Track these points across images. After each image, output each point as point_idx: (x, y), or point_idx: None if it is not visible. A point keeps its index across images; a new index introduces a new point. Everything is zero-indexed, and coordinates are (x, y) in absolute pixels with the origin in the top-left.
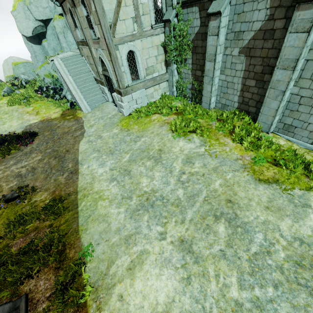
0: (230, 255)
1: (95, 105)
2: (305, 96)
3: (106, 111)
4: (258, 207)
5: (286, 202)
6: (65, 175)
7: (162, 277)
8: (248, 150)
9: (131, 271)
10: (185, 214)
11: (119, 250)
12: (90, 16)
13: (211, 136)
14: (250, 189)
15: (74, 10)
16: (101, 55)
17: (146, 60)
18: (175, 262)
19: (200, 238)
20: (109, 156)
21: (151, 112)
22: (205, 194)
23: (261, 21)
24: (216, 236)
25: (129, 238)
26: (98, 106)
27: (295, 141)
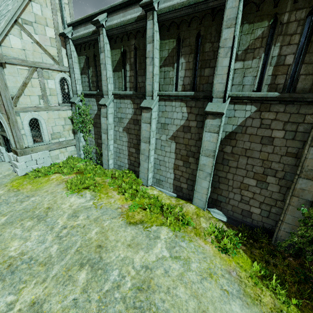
0: (82, 301)
1: None
2: (161, 159)
3: None
4: (122, 246)
5: (144, 238)
6: None
7: None
8: (127, 200)
9: None
10: (50, 272)
11: None
12: None
13: (102, 191)
14: (120, 231)
15: None
16: (0, 117)
17: (52, 127)
18: None
19: (56, 293)
20: None
21: (52, 172)
22: (78, 245)
23: (131, 114)
24: (75, 285)
25: None
26: None
27: (164, 191)
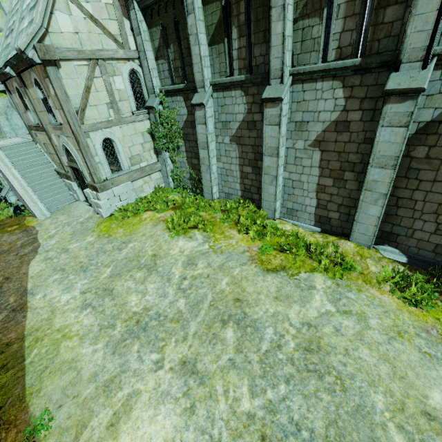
0: (240, 361)
1: (58, 207)
2: (295, 179)
3: (76, 214)
4: (267, 300)
5: (294, 288)
6: (1, 316)
7: (157, 417)
8: (255, 240)
9: (114, 427)
10: (187, 329)
11: (94, 405)
12: (48, 99)
13: (215, 230)
14: (258, 281)
15: (24, 90)
16: (65, 142)
17: (129, 149)
18: (175, 393)
19: (205, 352)
20: (79, 275)
21: (142, 210)
22: (210, 299)
23: (242, 113)
24: (224, 344)
25: (111, 382)
26: (62, 209)
27: (300, 225)
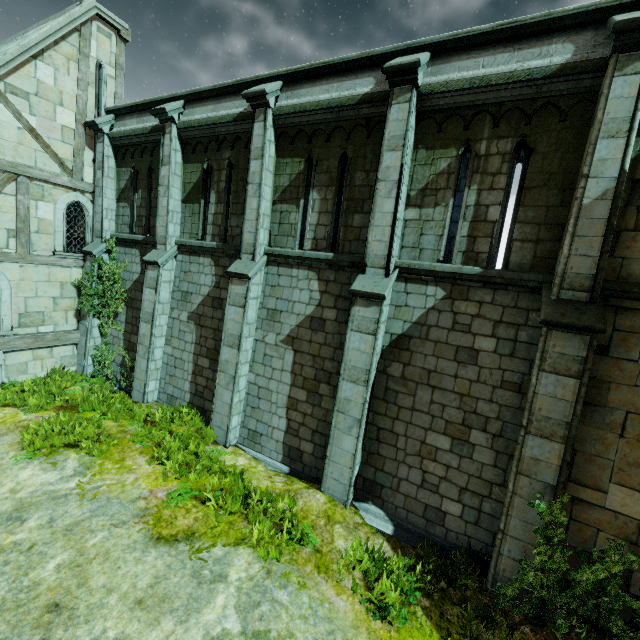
0: None
1: None
2: (263, 386)
3: None
4: (119, 606)
5: (186, 579)
6: None
7: None
8: (168, 478)
9: None
10: None
11: None
12: None
13: (111, 454)
14: (126, 562)
15: None
16: None
17: (26, 300)
18: None
19: None
20: None
21: None
22: None
23: (209, 286)
24: None
25: None
26: None
27: (262, 459)
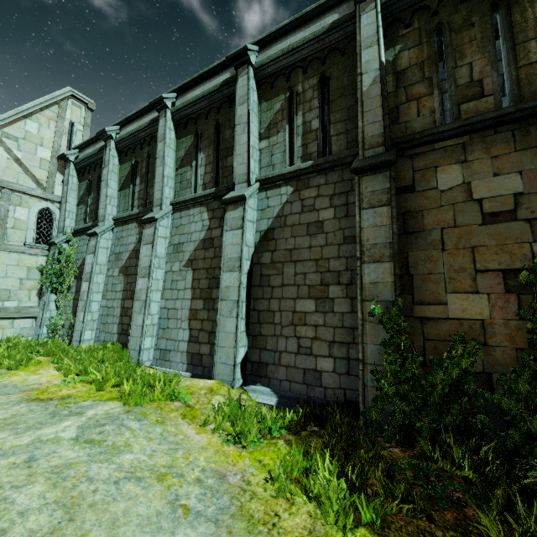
0: None
1: None
2: (171, 307)
3: None
4: None
5: (42, 415)
6: None
7: None
8: (69, 372)
9: None
10: None
11: None
12: None
13: (28, 368)
14: None
15: None
16: None
17: None
18: None
19: None
20: None
21: None
22: None
23: (134, 243)
24: None
25: None
26: None
27: (170, 372)
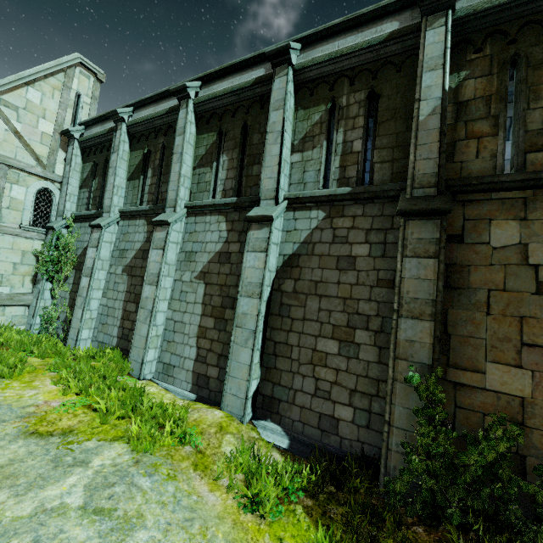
0: None
1: None
2: (178, 320)
3: None
4: None
5: (44, 462)
6: None
7: None
8: (68, 392)
9: None
10: None
11: None
12: None
13: (22, 377)
14: None
15: None
16: None
17: None
18: None
19: None
20: None
21: None
22: None
23: (141, 242)
24: None
25: None
26: None
27: (173, 390)
